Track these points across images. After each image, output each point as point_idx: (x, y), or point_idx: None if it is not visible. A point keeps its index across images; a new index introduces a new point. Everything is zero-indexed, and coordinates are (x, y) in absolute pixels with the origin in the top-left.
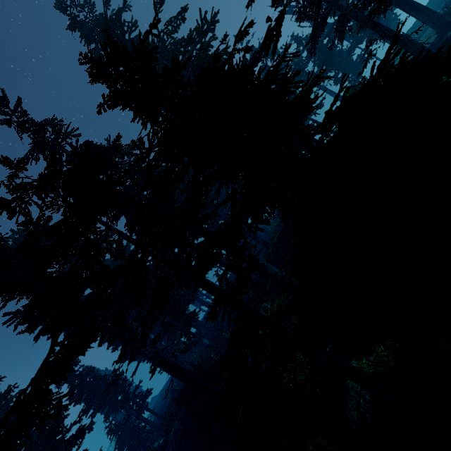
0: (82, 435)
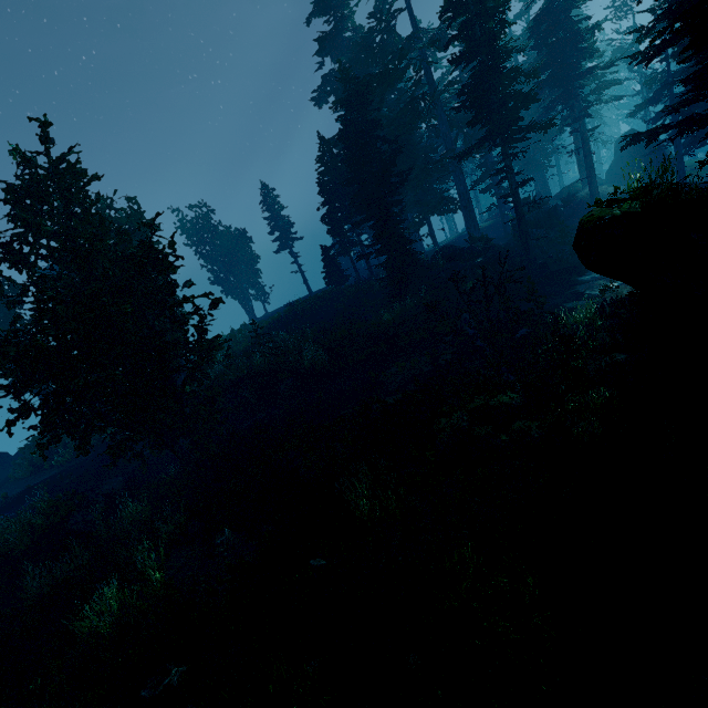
0: (469, 150)
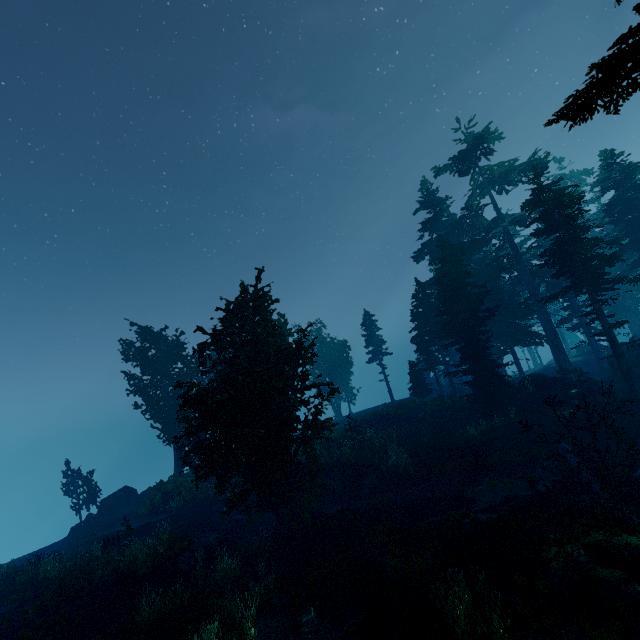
0: (554, 295)
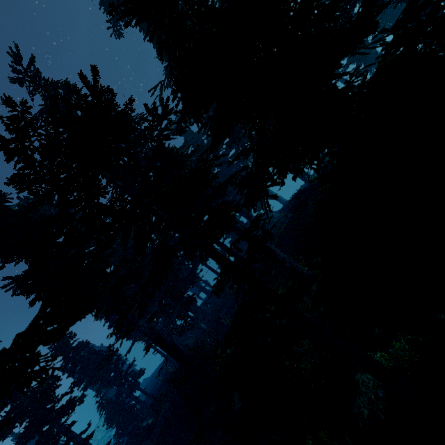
0: (72, 407)
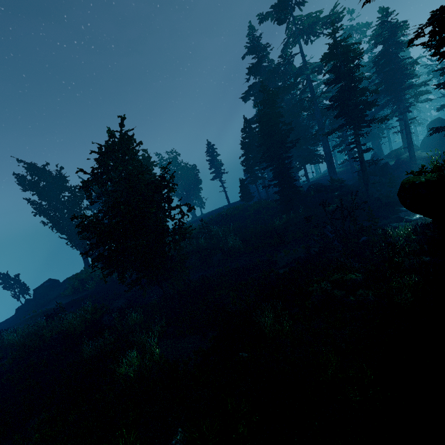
0: (334, 130)
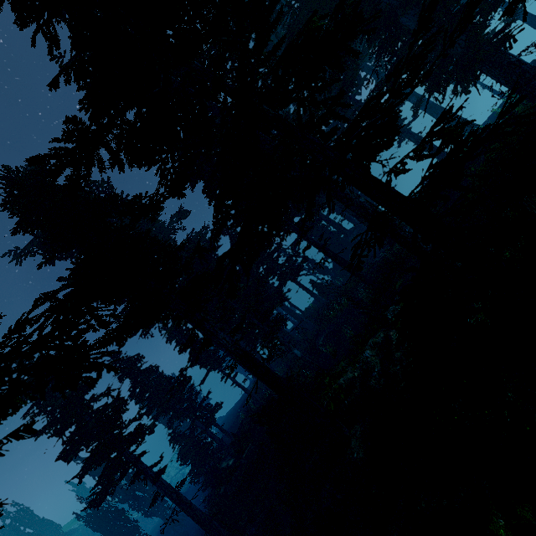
0: (142, 436)
